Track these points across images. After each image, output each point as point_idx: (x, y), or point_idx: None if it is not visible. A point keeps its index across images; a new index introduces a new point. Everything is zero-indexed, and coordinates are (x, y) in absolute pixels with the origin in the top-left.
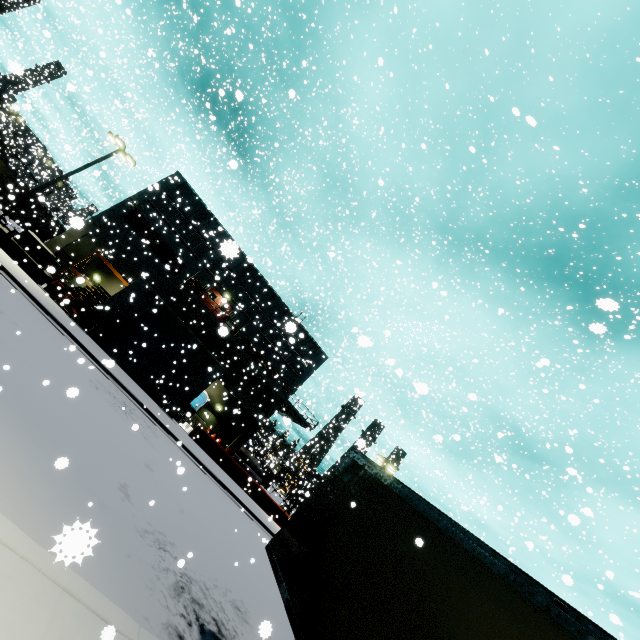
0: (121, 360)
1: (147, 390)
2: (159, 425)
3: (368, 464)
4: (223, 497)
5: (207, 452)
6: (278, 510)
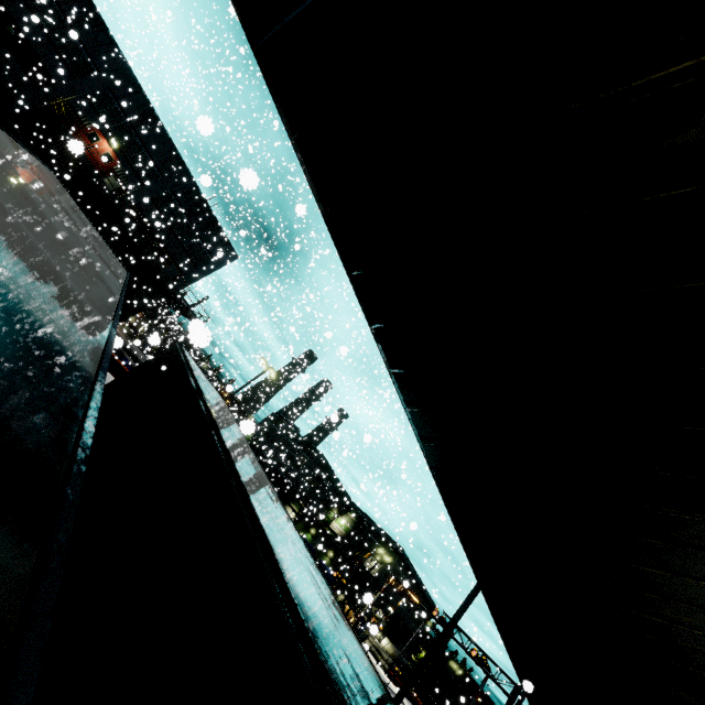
0: None
1: None
2: None
3: None
4: None
5: None
6: None
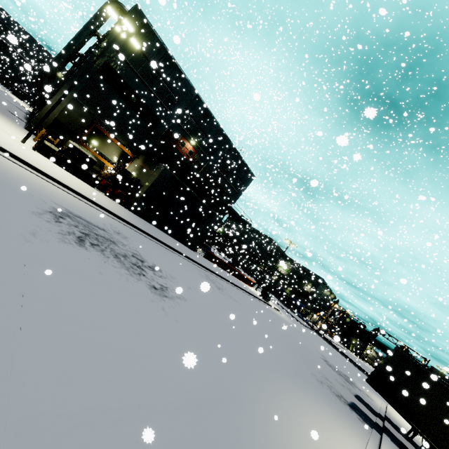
0: (160, 226)
1: (177, 239)
2: (209, 271)
3: (414, 361)
4: (245, 296)
5: (212, 262)
6: (243, 276)
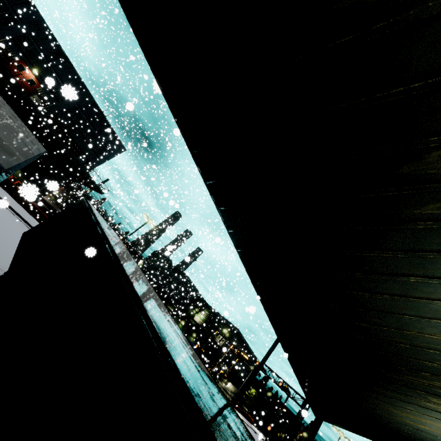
0: None
1: None
2: None
3: None
4: None
5: None
6: None
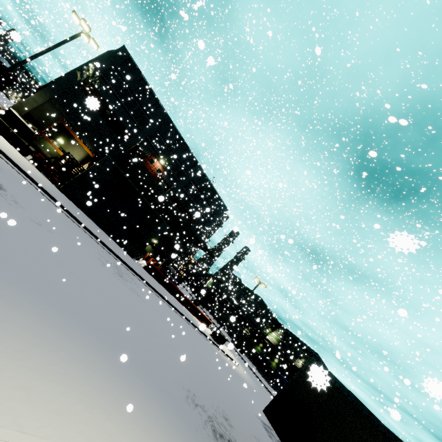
0: (95, 218)
1: (114, 239)
2: (133, 272)
3: (331, 376)
4: (175, 316)
5: (155, 278)
6: (196, 309)
